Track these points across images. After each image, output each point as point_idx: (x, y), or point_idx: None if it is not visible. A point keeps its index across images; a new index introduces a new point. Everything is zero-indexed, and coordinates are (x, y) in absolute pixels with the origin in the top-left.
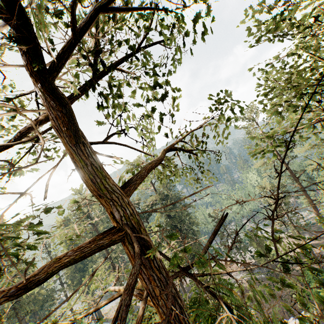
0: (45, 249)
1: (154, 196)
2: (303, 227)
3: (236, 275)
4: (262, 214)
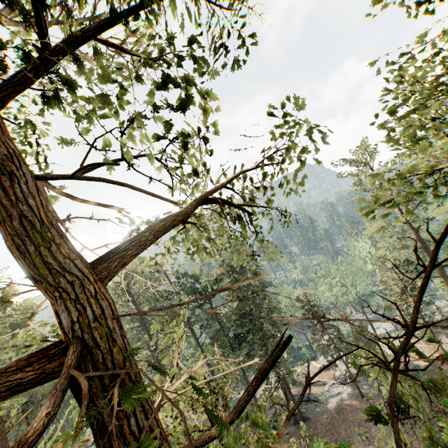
0: None
1: (219, 268)
2: (438, 324)
3: (333, 387)
4: (375, 302)
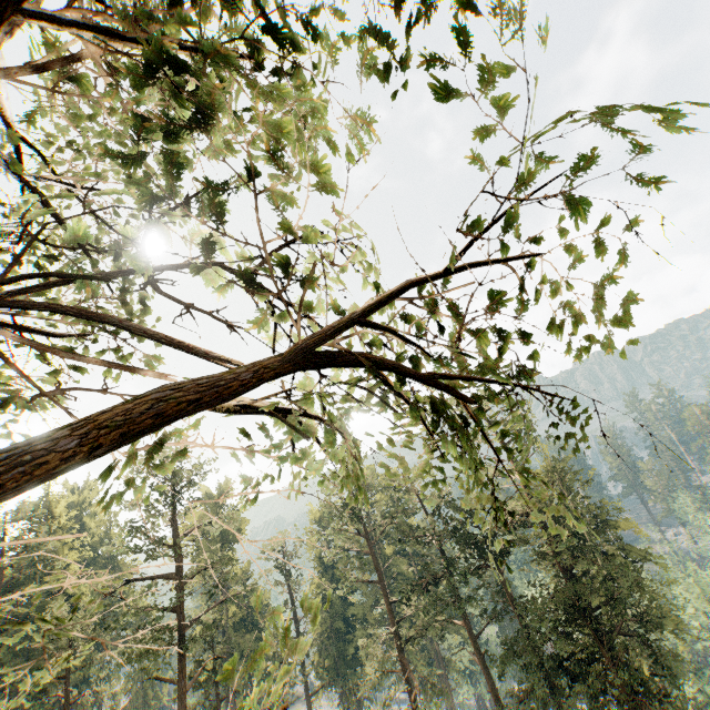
0: (281, 565)
1: (517, 502)
2: None
3: None
4: None
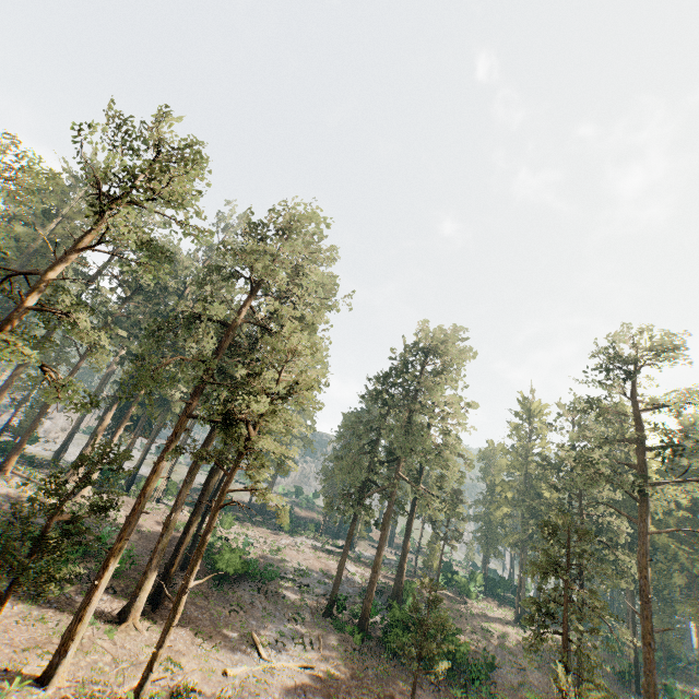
0: None
1: None
2: None
3: None
4: None
